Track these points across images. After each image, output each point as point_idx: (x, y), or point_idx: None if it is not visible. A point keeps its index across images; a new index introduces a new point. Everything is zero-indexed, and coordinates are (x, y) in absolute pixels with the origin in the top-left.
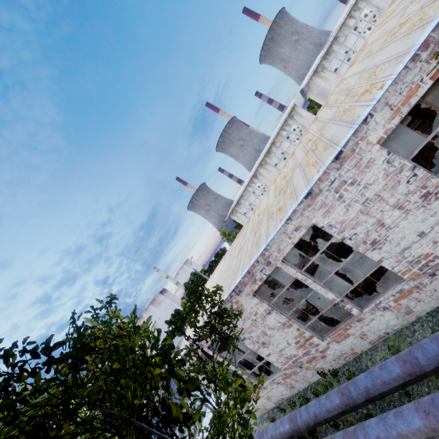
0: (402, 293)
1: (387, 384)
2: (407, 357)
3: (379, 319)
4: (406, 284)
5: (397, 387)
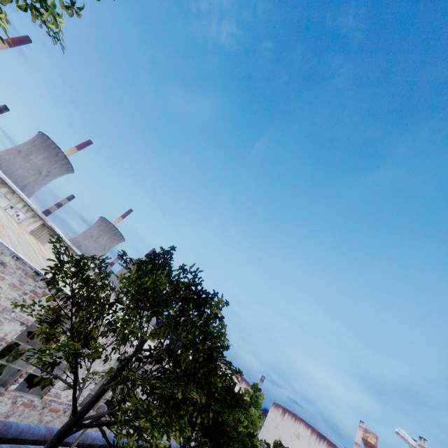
0: (31, 403)
1: (33, 435)
2: (51, 428)
3: (2, 405)
4: (39, 400)
5: (32, 441)
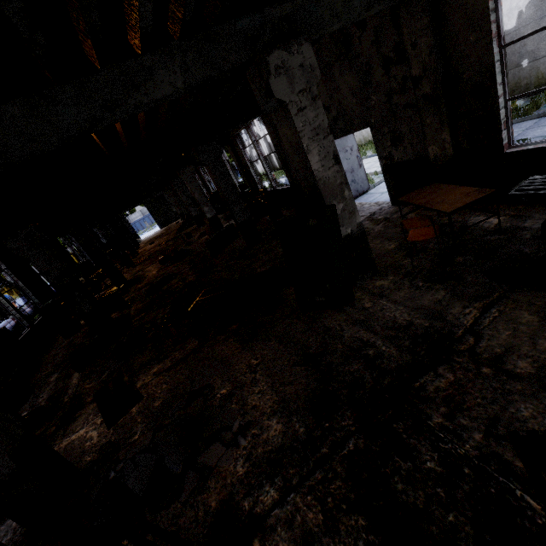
0: None
1: None
2: None
3: None
4: None
5: None
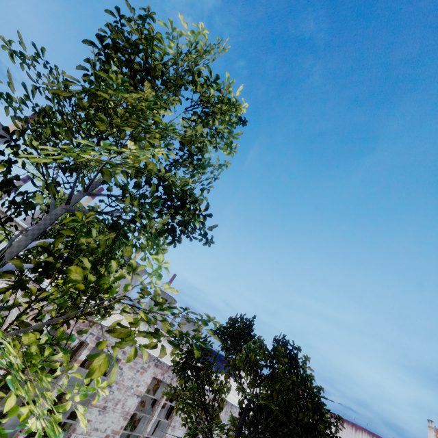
0: None
1: None
2: None
3: None
4: None
5: None
